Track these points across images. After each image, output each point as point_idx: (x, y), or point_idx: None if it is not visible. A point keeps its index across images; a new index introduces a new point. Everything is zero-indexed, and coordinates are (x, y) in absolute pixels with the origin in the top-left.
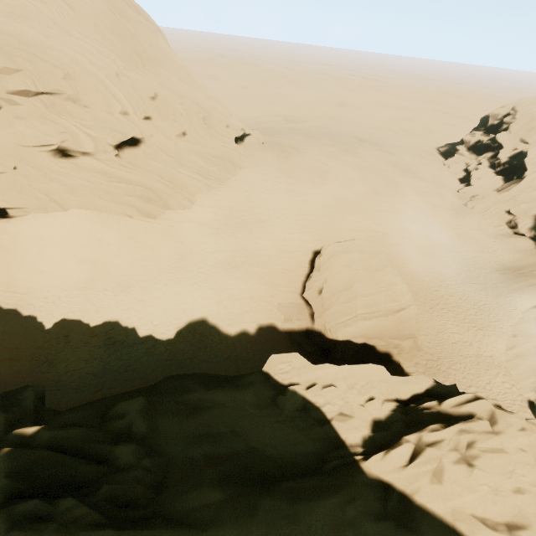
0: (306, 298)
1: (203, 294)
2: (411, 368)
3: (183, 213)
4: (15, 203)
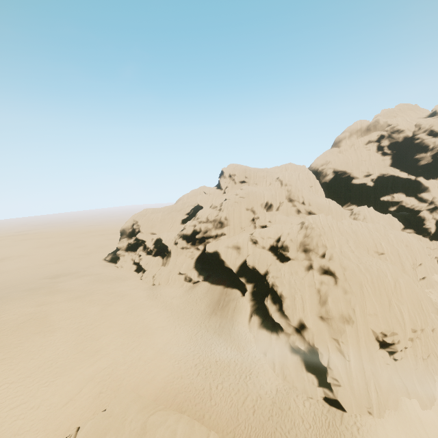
0: None
1: None
2: None
3: None
4: None
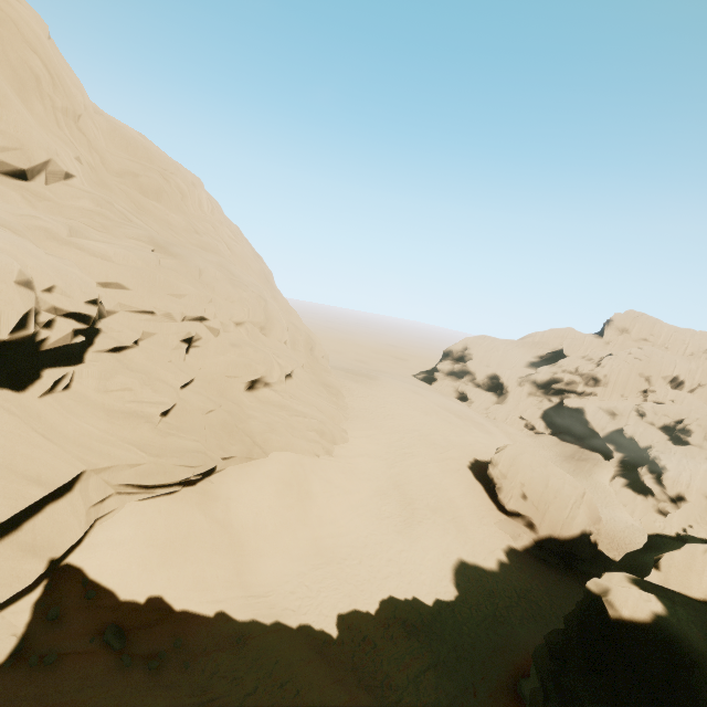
0: (517, 507)
1: (437, 532)
2: (609, 554)
3: (348, 447)
4: (228, 451)
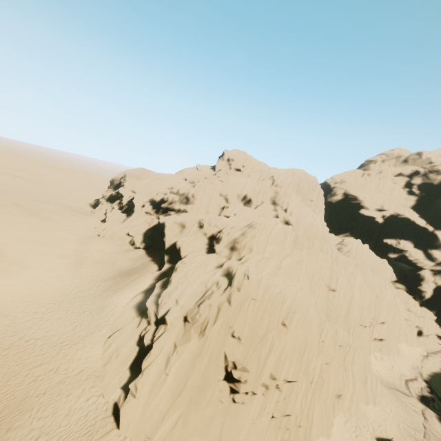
0: None
1: None
2: None
3: None
4: None
